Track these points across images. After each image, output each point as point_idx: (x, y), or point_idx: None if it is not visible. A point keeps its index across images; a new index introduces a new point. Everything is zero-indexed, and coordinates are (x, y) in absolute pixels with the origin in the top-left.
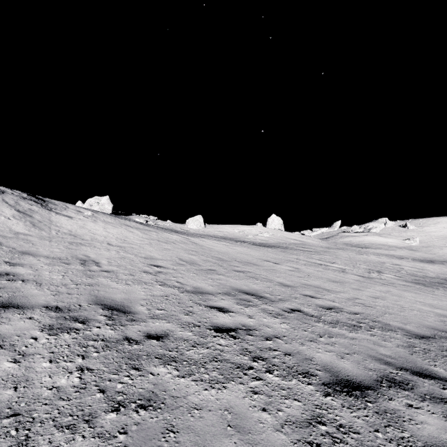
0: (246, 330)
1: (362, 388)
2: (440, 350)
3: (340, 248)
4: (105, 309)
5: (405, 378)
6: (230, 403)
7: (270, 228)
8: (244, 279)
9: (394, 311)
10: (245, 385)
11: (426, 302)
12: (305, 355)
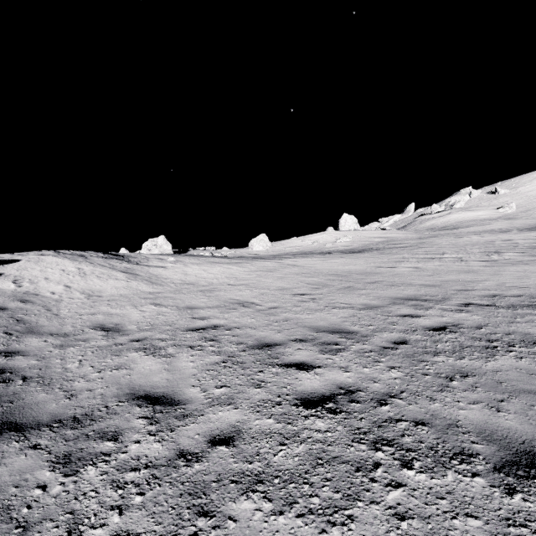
0: (453, 325)
1: None
2: None
3: (434, 236)
4: (332, 334)
5: None
6: (513, 365)
7: (344, 230)
8: (388, 289)
9: None
10: (508, 356)
11: None
12: (522, 332)
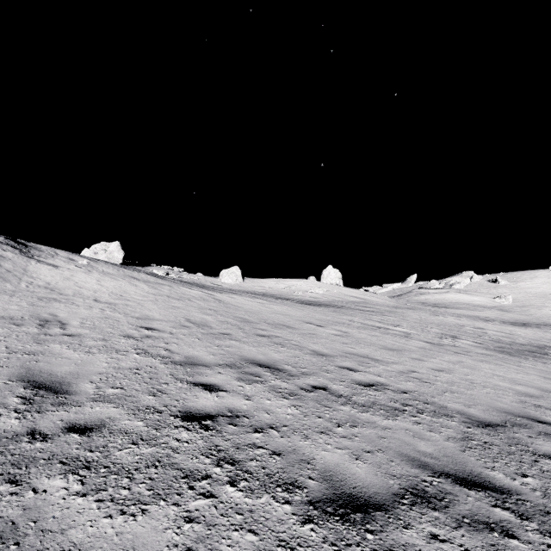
0: (232, 416)
1: (369, 508)
2: (507, 444)
3: (411, 308)
4: (28, 388)
5: (442, 489)
6: (137, 540)
7: (325, 282)
8: (264, 346)
9: (460, 389)
10: (180, 508)
11: (507, 375)
12: (302, 455)
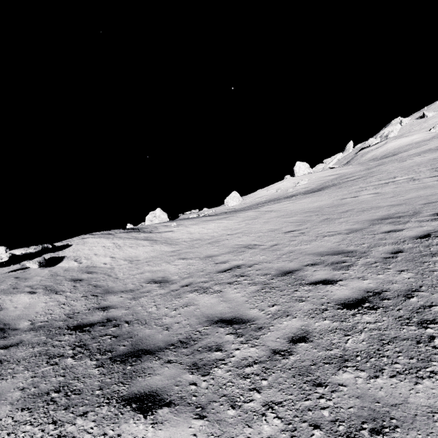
0: (435, 232)
1: None
2: None
3: (379, 165)
4: (335, 255)
5: None
6: None
7: (299, 175)
8: (361, 214)
9: None
10: None
11: None
12: None
